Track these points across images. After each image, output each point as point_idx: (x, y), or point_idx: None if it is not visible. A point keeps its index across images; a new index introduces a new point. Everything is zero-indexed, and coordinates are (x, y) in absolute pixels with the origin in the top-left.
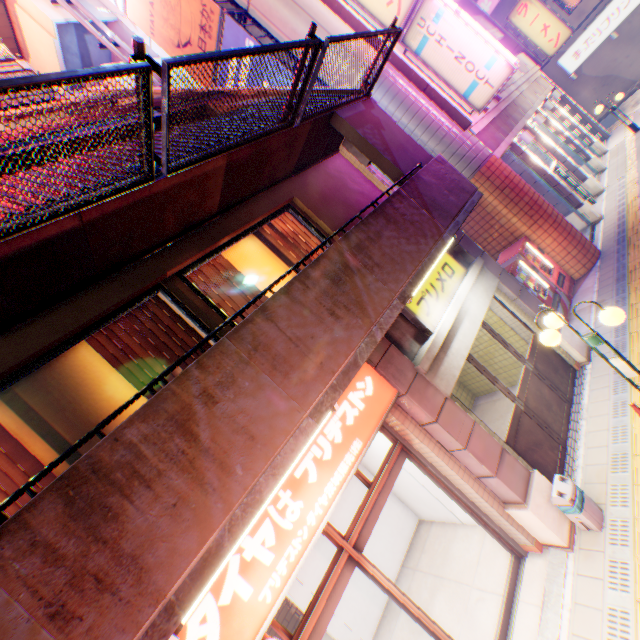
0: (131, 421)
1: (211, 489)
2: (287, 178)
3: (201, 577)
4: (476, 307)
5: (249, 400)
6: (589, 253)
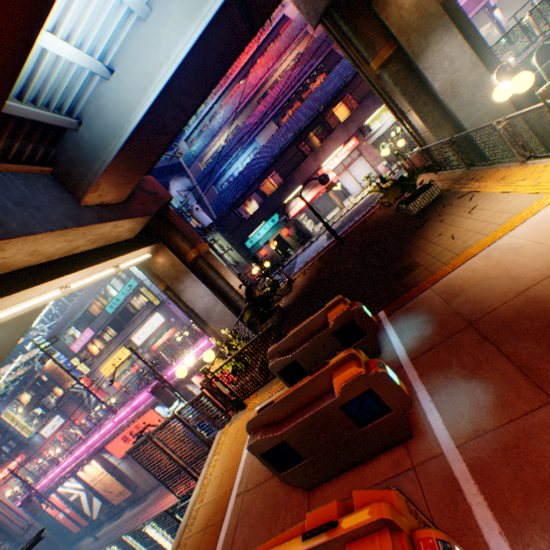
0: (318, 147)
1: (325, 155)
2: (348, 85)
3: (324, 162)
4: (390, 123)
5: (329, 146)
6: None
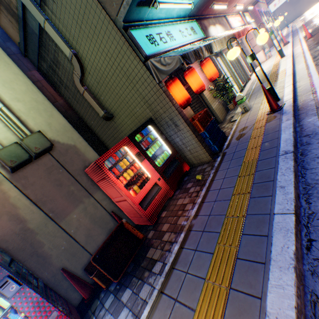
0: None
1: None
2: None
3: None
4: (253, 26)
5: None
6: (272, 43)
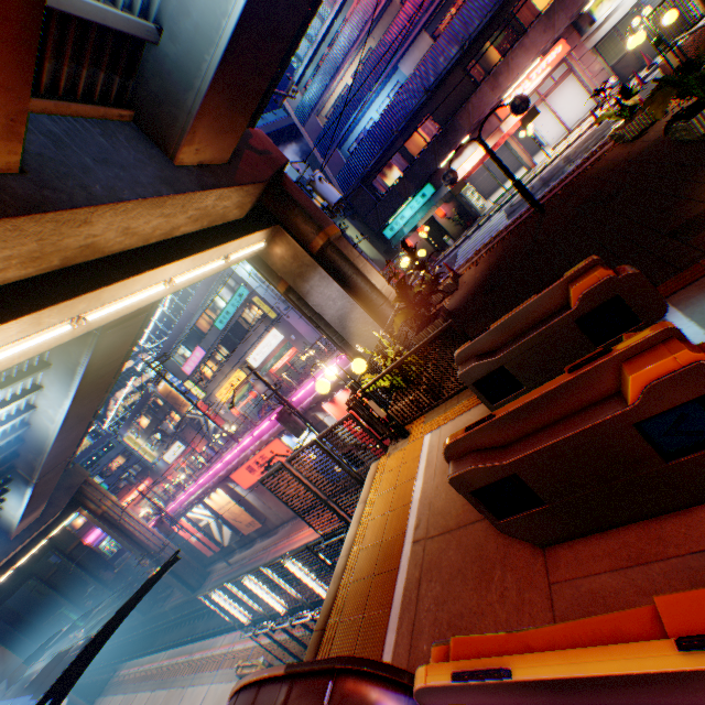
0: (499, 66)
1: (510, 77)
2: None
3: (507, 90)
4: (631, 1)
5: (518, 61)
6: None
